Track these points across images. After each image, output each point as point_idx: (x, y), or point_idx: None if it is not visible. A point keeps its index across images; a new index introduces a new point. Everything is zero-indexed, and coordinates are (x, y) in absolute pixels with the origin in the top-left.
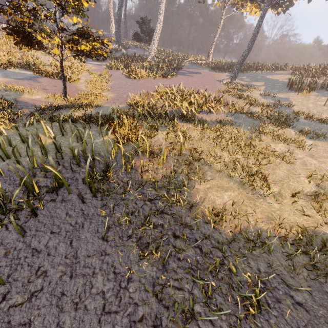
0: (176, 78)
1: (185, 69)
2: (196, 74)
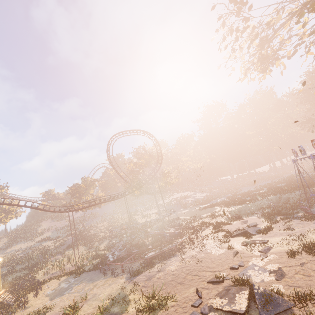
0: None
1: None
2: None
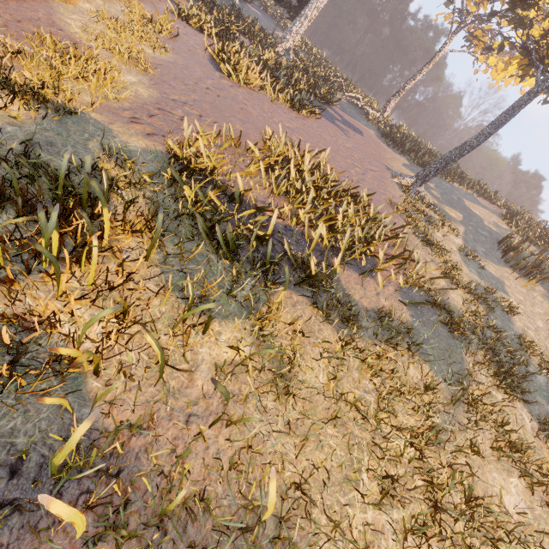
0: (317, 122)
1: (338, 111)
2: (354, 132)
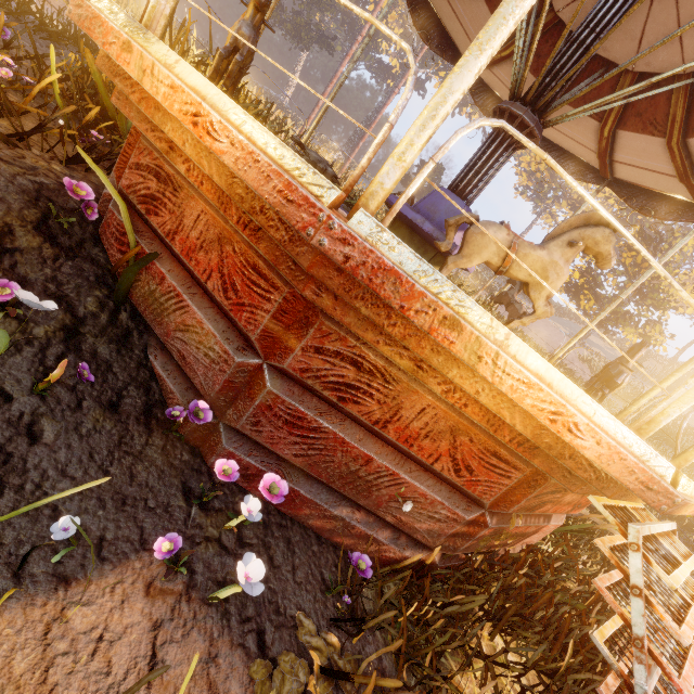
0: None
1: None
2: None
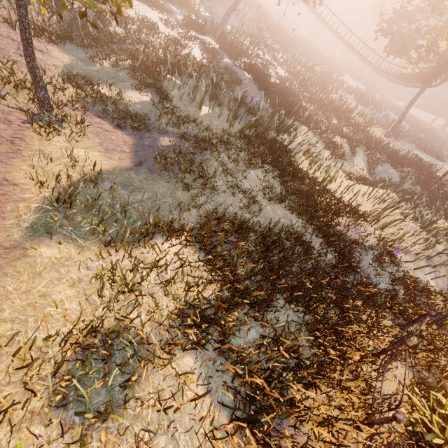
0: None
1: None
2: None
